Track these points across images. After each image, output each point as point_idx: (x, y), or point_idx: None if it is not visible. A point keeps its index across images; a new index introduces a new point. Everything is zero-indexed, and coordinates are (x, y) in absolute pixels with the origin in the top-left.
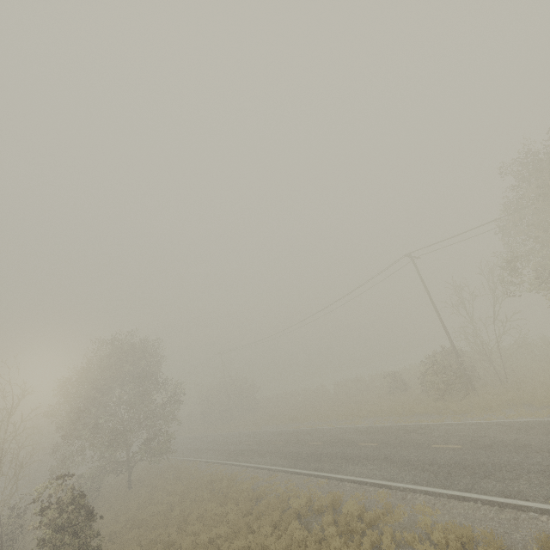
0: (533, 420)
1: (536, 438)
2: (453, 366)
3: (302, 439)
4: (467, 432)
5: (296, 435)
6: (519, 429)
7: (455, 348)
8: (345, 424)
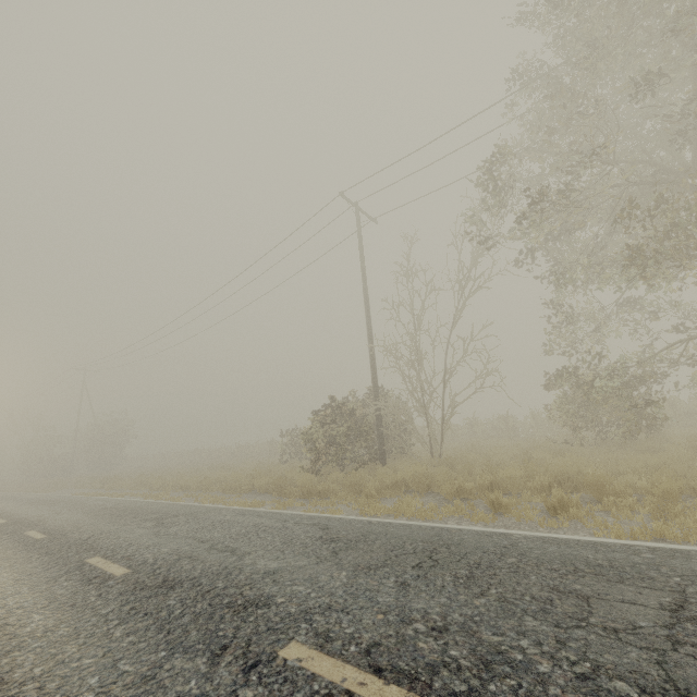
0: (398, 523)
1: (320, 580)
2: (358, 412)
3: (13, 511)
4: (228, 534)
5: (35, 503)
6: (335, 540)
7: (375, 381)
8: (139, 495)
